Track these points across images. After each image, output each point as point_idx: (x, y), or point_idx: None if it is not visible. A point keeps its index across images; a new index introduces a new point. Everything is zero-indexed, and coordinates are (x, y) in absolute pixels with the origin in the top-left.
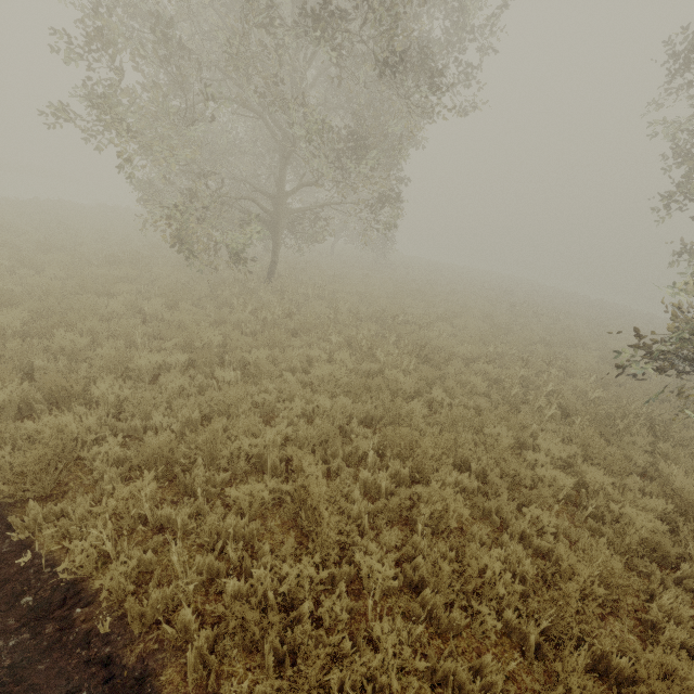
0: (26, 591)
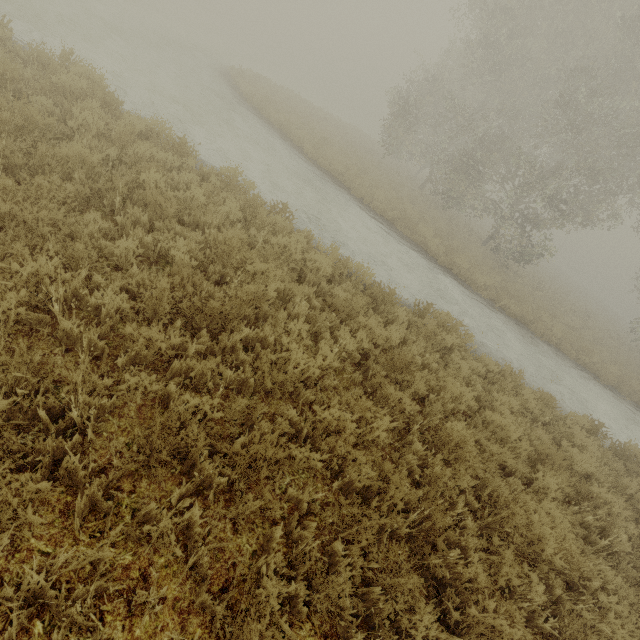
0: (633, 404)
